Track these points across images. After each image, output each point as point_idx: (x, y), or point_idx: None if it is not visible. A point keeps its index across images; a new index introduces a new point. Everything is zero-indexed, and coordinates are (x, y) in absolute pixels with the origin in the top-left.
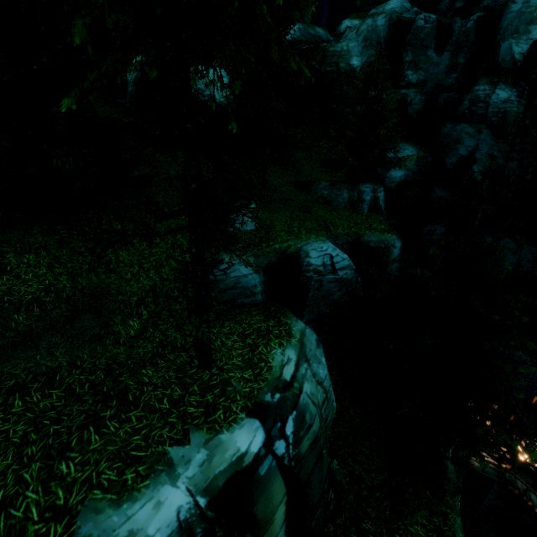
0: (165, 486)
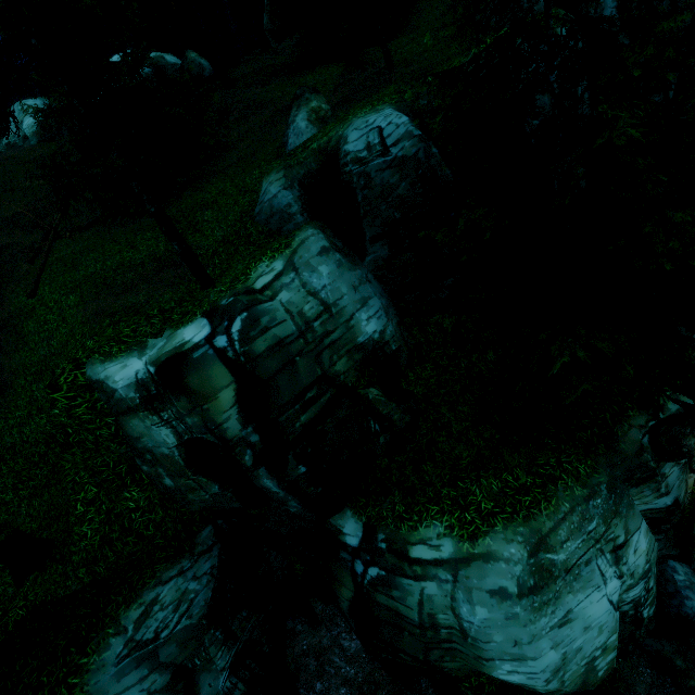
0: (134, 358)
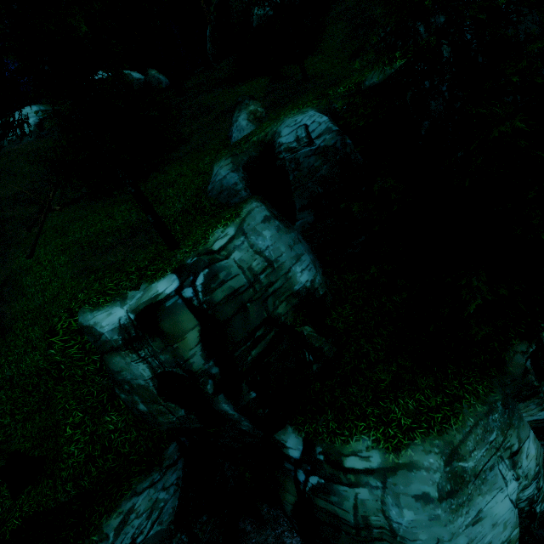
0: (117, 307)
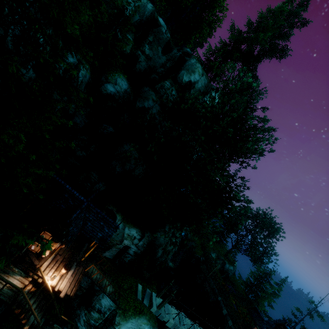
0: None
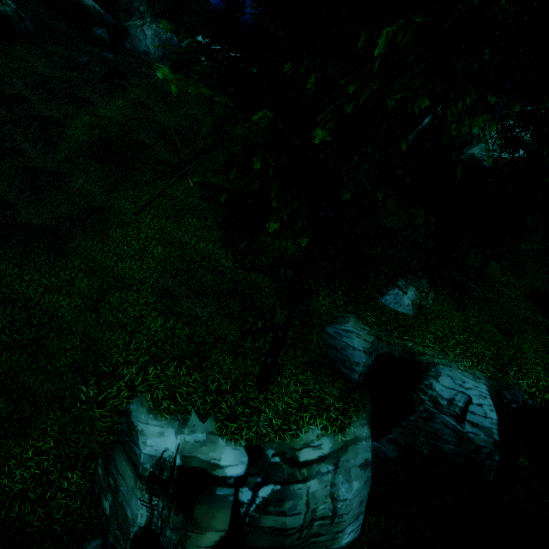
0: (173, 429)
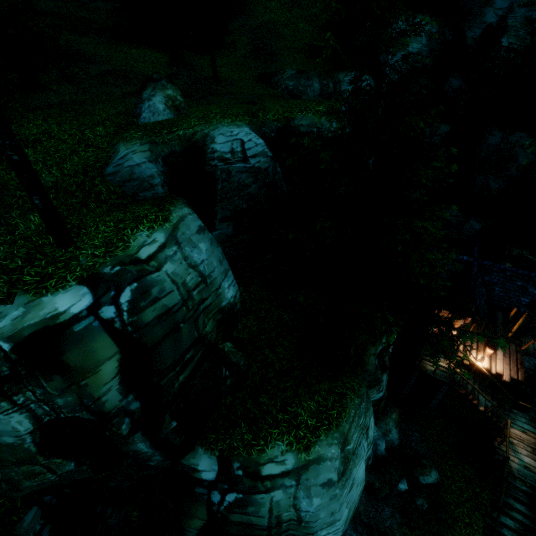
0: None
